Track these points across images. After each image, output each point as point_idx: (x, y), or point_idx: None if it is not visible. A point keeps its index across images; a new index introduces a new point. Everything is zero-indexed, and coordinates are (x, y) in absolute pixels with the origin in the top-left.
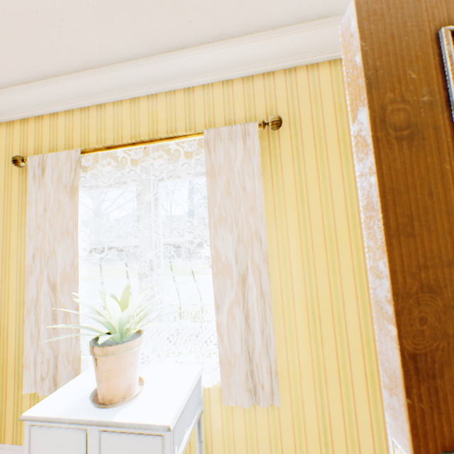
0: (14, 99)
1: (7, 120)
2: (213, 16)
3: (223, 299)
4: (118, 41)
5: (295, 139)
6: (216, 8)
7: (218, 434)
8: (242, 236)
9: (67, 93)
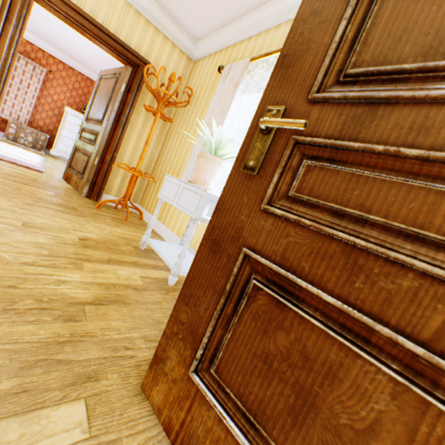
0: (234, 30)
1: (227, 46)
2: None
3: None
4: None
5: None
6: None
7: None
8: None
9: (262, 19)
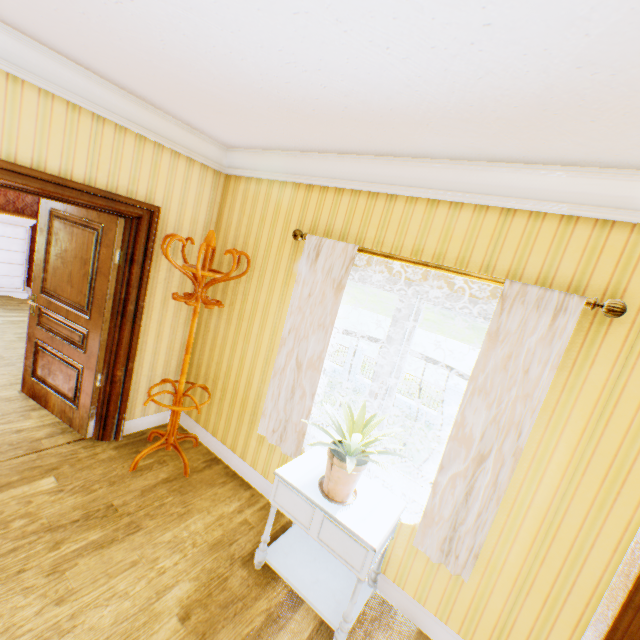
0: (307, 164)
1: (294, 181)
2: (588, 149)
3: (450, 464)
4: (442, 146)
5: (635, 334)
6: (597, 145)
7: (397, 558)
8: (499, 418)
9: (361, 173)
